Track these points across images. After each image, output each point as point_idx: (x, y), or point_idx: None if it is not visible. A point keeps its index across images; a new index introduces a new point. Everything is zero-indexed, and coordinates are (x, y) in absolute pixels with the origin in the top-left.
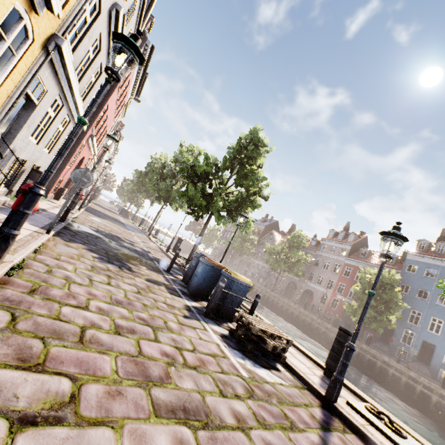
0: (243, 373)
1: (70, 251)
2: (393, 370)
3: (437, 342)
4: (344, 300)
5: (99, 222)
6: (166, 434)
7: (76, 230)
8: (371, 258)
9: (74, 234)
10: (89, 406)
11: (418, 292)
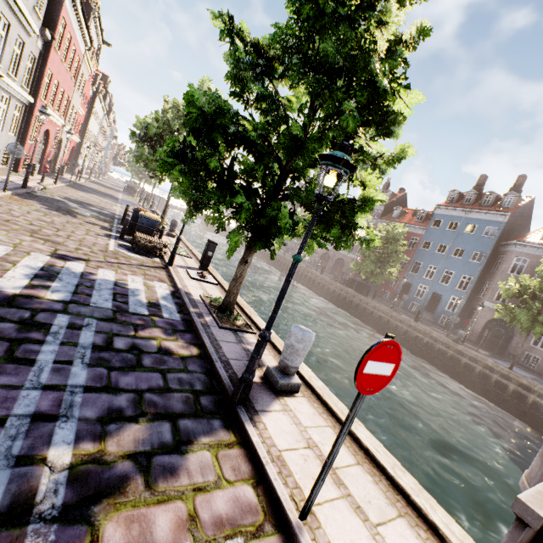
0: (111, 250)
1: (22, 202)
2: (380, 313)
3: (445, 292)
4: (358, 261)
5: (77, 194)
6: (31, 238)
7: (39, 195)
8: (404, 217)
9: (34, 197)
10: (0, 228)
11: (438, 247)
